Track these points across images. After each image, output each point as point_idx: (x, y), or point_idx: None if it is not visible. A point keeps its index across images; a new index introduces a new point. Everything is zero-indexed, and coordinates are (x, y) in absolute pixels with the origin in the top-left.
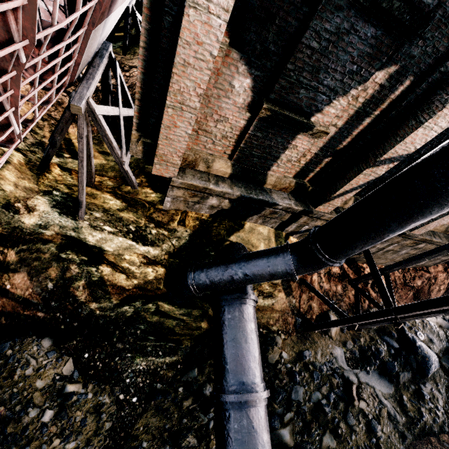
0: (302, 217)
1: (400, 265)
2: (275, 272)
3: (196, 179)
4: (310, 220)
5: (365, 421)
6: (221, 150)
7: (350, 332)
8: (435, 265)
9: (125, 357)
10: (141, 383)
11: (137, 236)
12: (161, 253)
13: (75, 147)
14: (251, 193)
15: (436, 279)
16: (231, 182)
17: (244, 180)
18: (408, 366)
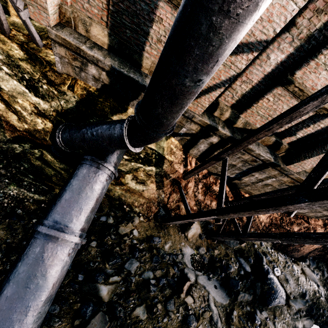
0: None
1: (267, 194)
2: (112, 136)
3: (71, 36)
4: (185, 121)
5: (184, 314)
6: (98, 14)
7: (208, 241)
8: (316, 218)
9: (3, 181)
10: (6, 203)
11: (30, 86)
12: (50, 109)
13: (7, 5)
14: (123, 69)
15: (314, 231)
16: (108, 53)
17: (122, 57)
18: (252, 290)
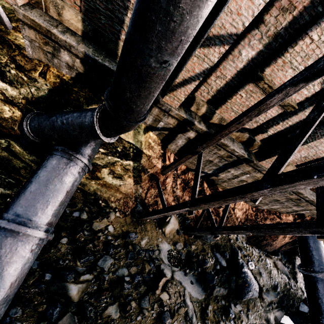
0: (154, 108)
1: None
2: (83, 125)
3: (41, 18)
4: (162, 114)
5: (159, 310)
6: None
7: (185, 237)
8: (287, 214)
9: None
10: None
11: None
12: (19, 96)
13: None
14: (97, 57)
15: None
16: (82, 40)
17: (97, 45)
18: (227, 284)
